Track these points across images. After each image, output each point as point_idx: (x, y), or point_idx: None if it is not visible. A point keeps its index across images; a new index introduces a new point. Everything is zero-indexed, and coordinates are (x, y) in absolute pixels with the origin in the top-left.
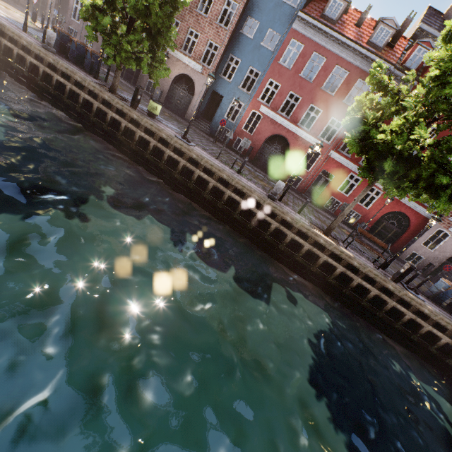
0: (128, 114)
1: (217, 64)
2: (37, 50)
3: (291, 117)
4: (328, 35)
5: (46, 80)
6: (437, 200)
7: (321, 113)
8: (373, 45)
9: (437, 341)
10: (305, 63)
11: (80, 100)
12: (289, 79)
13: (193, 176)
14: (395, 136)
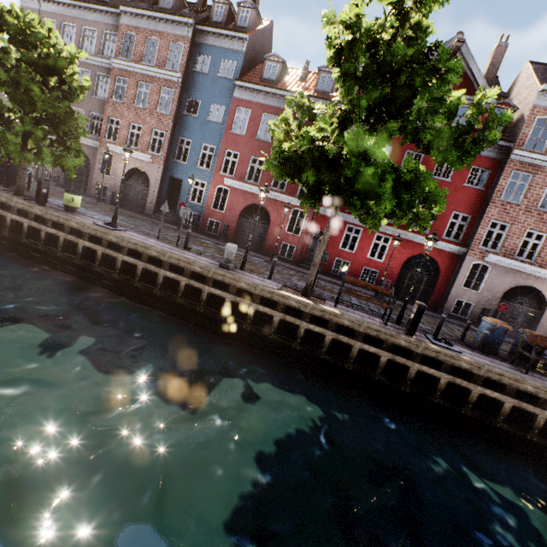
0: (30, 212)
1: (167, 149)
2: None
3: (260, 182)
4: (272, 94)
5: None
6: (382, 201)
7: None
8: (322, 92)
9: (500, 408)
10: (258, 126)
11: None
12: (246, 145)
13: (116, 264)
14: (299, 140)
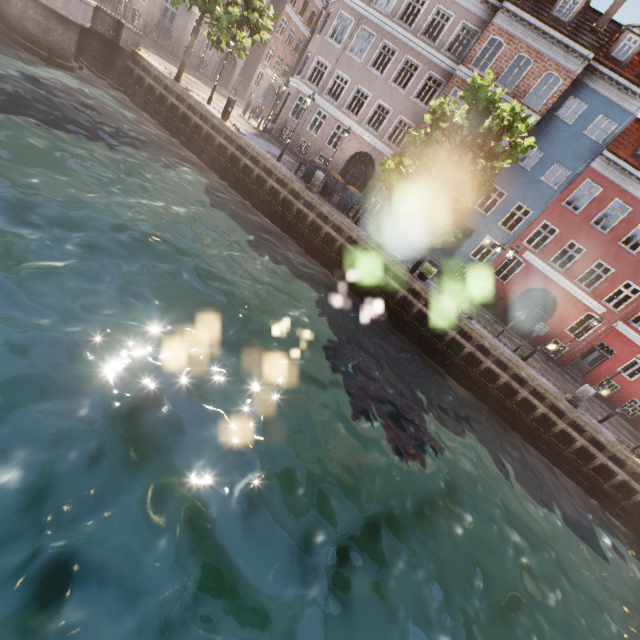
0: (408, 283)
1: None
2: (309, 198)
3: (566, 271)
4: None
5: (310, 227)
6: None
7: (612, 273)
8: None
9: None
10: (600, 210)
11: (350, 258)
12: (572, 225)
13: (479, 366)
14: None
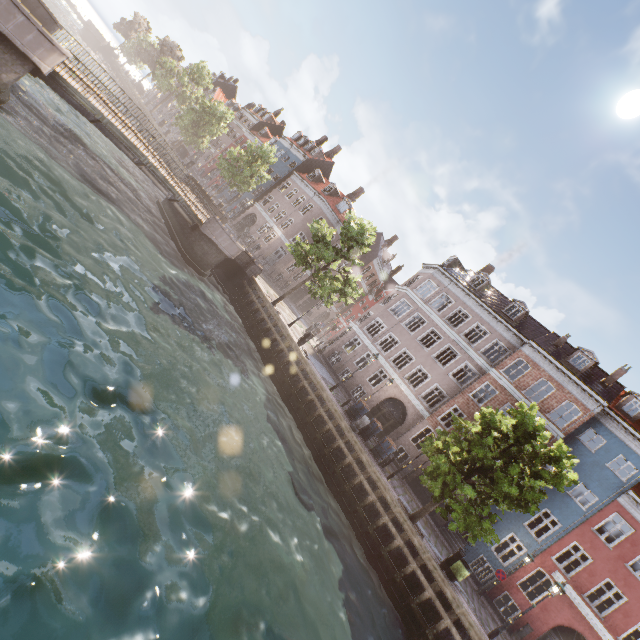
0: (438, 583)
1: None
2: (352, 439)
3: (606, 618)
4: None
5: (344, 467)
6: None
7: None
8: None
9: None
10: (635, 554)
11: (378, 521)
12: (607, 559)
13: None
14: None
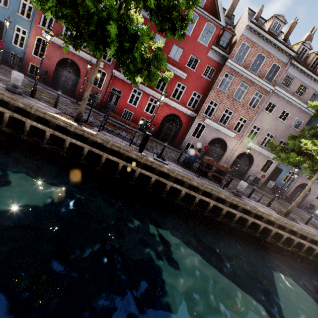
0: None
1: None
2: None
3: None
4: None
5: None
6: (110, 44)
7: None
8: None
9: (180, 194)
10: None
11: None
12: None
13: None
14: None
